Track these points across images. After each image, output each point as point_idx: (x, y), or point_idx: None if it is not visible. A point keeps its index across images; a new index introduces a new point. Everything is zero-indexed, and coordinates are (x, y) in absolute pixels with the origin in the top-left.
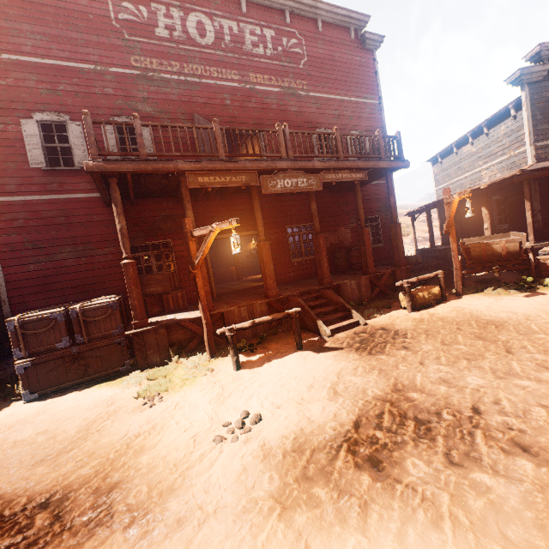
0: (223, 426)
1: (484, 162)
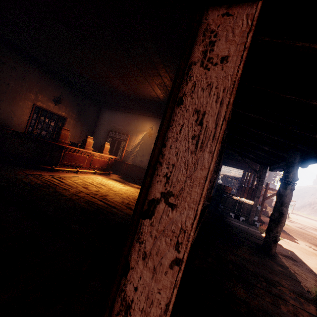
0: (309, 248)
1: (234, 169)
